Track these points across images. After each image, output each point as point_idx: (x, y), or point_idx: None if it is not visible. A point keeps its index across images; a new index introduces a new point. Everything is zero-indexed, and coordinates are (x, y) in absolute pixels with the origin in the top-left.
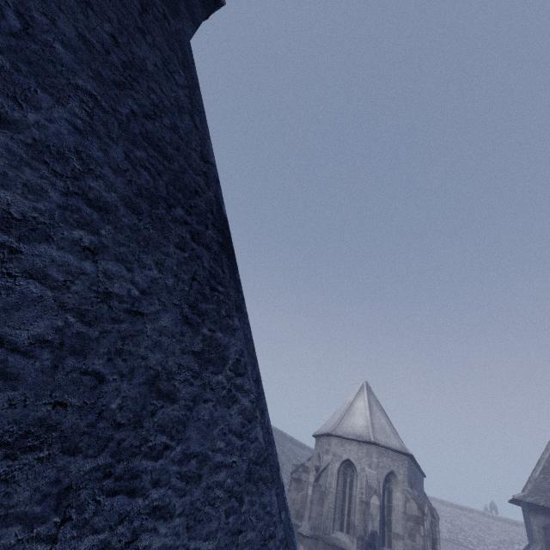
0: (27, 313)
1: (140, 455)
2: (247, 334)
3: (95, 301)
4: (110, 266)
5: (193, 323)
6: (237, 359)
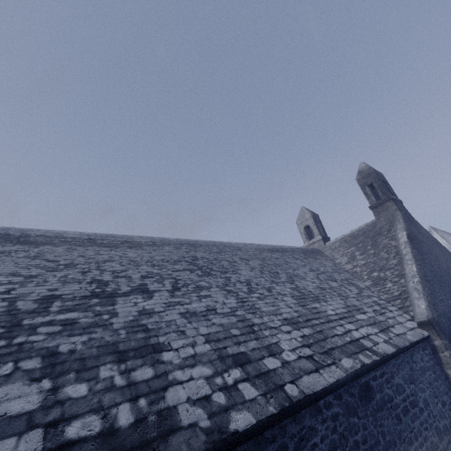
0: None
1: None
2: None
3: None
4: (448, 260)
5: None
6: None
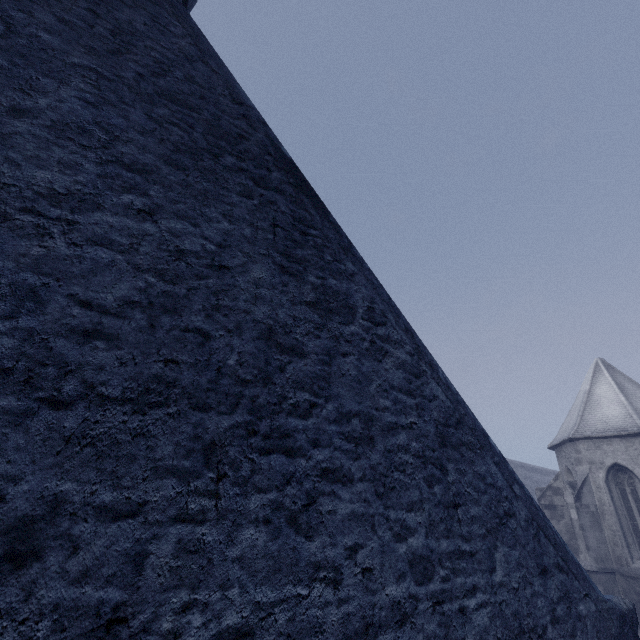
0: (105, 277)
1: (283, 414)
2: (372, 281)
3: (170, 260)
4: (173, 225)
5: (294, 272)
6: (368, 307)
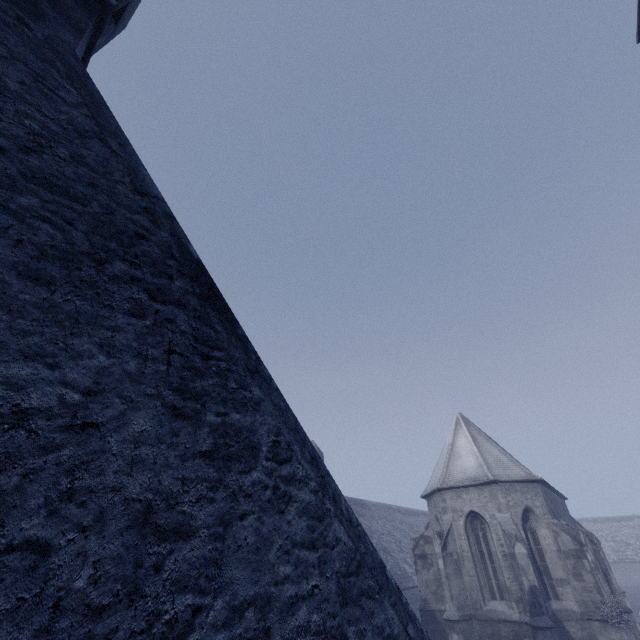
0: None
1: None
2: (279, 403)
3: None
4: (15, 371)
5: (189, 413)
6: (274, 441)
